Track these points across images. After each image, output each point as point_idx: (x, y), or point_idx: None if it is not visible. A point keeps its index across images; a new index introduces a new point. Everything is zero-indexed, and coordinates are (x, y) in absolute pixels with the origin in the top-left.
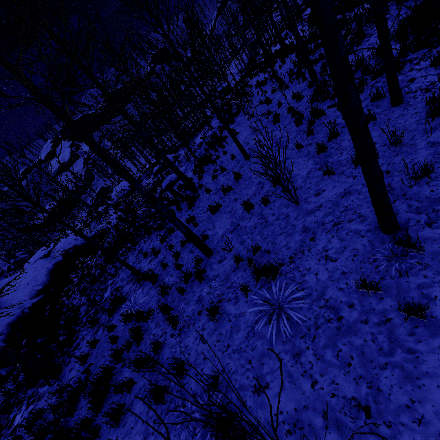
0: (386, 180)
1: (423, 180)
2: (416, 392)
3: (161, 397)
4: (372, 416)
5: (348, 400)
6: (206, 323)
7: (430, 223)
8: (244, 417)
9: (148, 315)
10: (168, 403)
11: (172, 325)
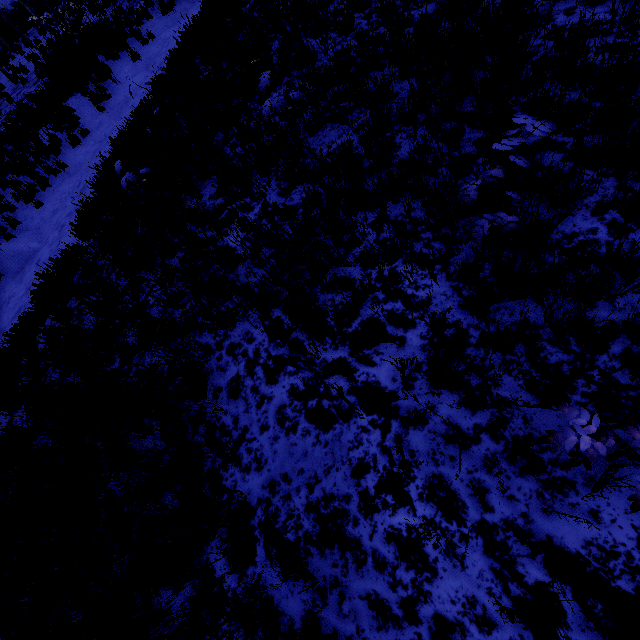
0: None
1: None
2: None
3: None
4: None
5: None
6: None
7: None
8: None
9: None
10: None
11: None
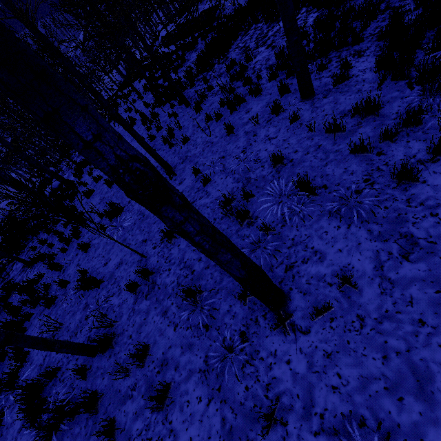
0: (175, 148)
1: (186, 144)
2: (161, 225)
3: (51, 302)
4: (147, 241)
5: (140, 242)
6: (81, 257)
7: (183, 162)
8: (98, 278)
9: (39, 277)
10: (56, 303)
11: (57, 269)
